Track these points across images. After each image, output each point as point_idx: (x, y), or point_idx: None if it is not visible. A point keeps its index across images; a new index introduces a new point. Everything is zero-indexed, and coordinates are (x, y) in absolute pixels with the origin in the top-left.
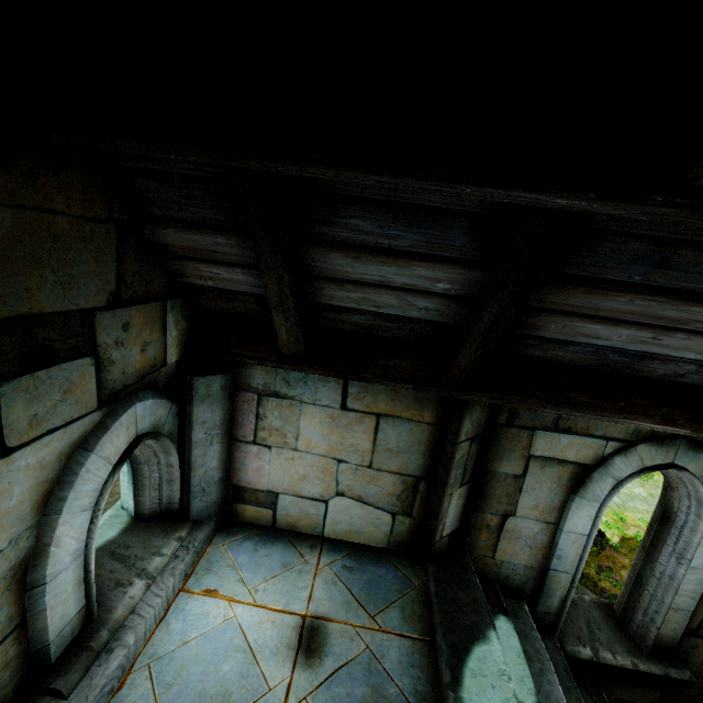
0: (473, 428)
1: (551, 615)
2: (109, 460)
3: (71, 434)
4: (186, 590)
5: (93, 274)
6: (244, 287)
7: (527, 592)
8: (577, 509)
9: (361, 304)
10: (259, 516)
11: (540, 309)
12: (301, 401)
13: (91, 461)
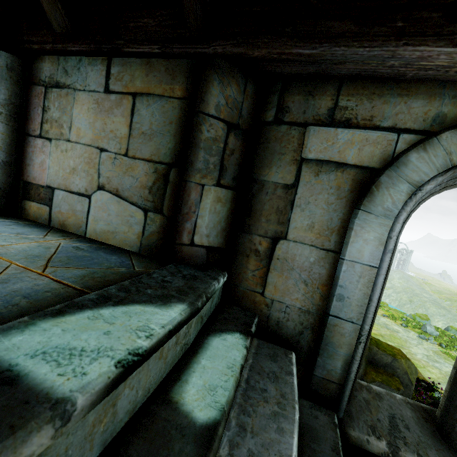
0: (230, 111)
1: (334, 385)
2: None
3: None
4: None
5: None
6: None
7: (303, 347)
8: (361, 228)
9: None
10: (40, 214)
11: None
12: (75, 89)
13: None
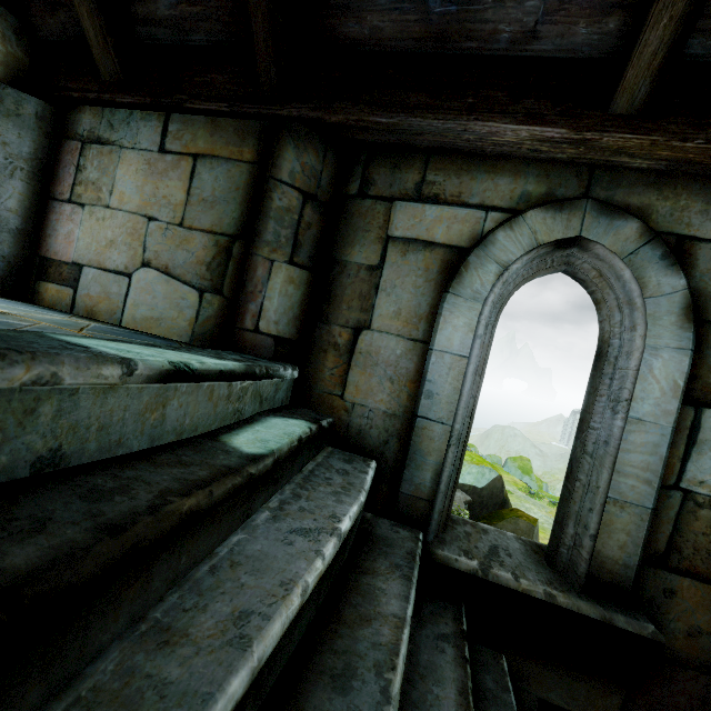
0: (307, 179)
1: (423, 503)
2: None
3: None
4: None
5: None
6: None
7: (389, 460)
8: (450, 313)
9: None
10: (59, 299)
11: None
12: (121, 146)
13: None
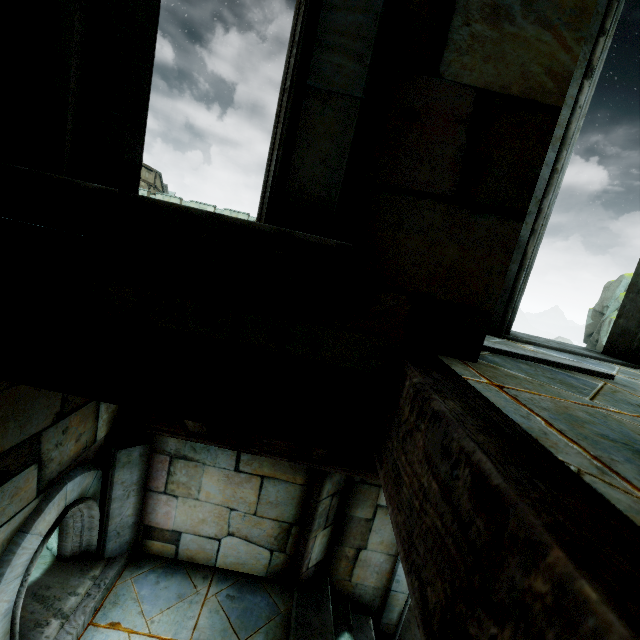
0: (334, 487)
1: (392, 626)
2: (41, 534)
3: (14, 523)
4: (94, 624)
5: (44, 407)
6: None
7: (375, 607)
8: None
9: None
10: (165, 550)
11: None
12: (204, 463)
13: (27, 540)
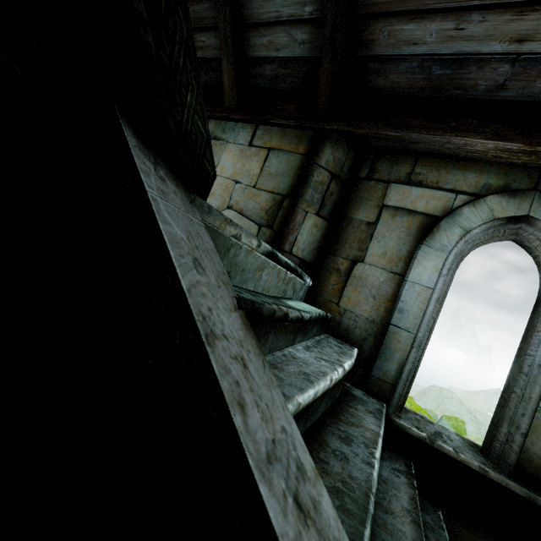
0: (335, 166)
1: (387, 385)
2: None
3: None
4: None
5: None
6: (215, 52)
7: (365, 351)
8: (423, 258)
9: (269, 51)
10: None
11: (368, 16)
12: (227, 141)
13: None
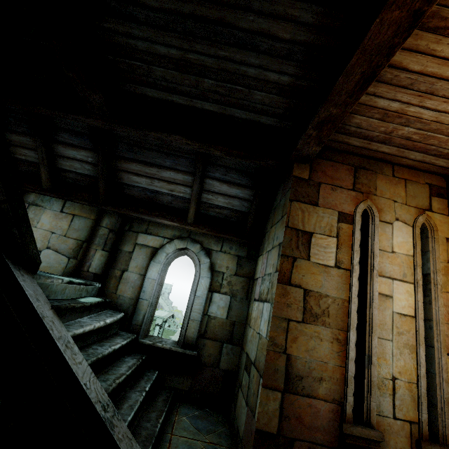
0: (111, 225)
1: (139, 326)
2: None
3: None
4: None
5: None
6: (35, 159)
7: (129, 313)
8: (152, 267)
9: (71, 168)
10: None
11: (118, 169)
12: (45, 208)
13: None
